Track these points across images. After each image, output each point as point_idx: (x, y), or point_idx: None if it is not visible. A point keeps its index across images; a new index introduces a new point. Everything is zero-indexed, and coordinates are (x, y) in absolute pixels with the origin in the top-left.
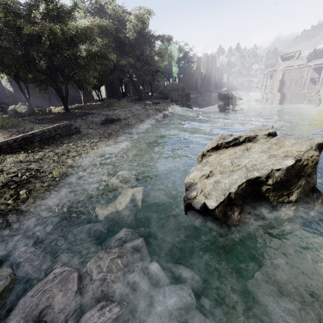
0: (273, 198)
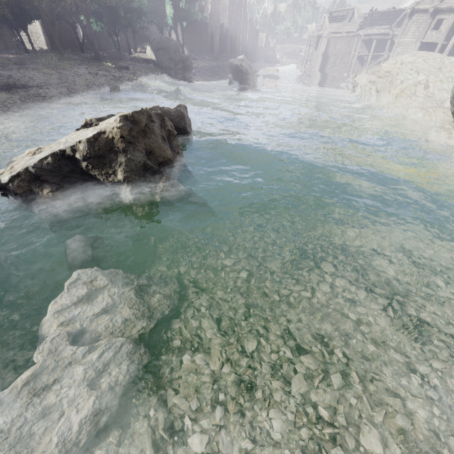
0: (101, 177)
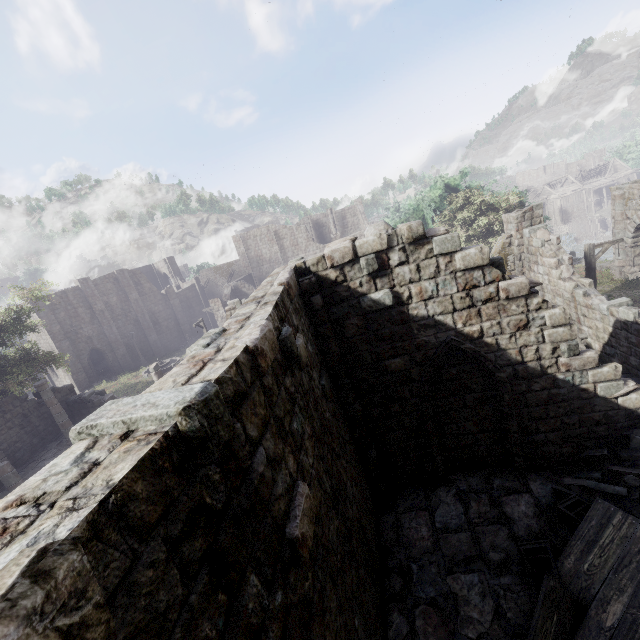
0: None
